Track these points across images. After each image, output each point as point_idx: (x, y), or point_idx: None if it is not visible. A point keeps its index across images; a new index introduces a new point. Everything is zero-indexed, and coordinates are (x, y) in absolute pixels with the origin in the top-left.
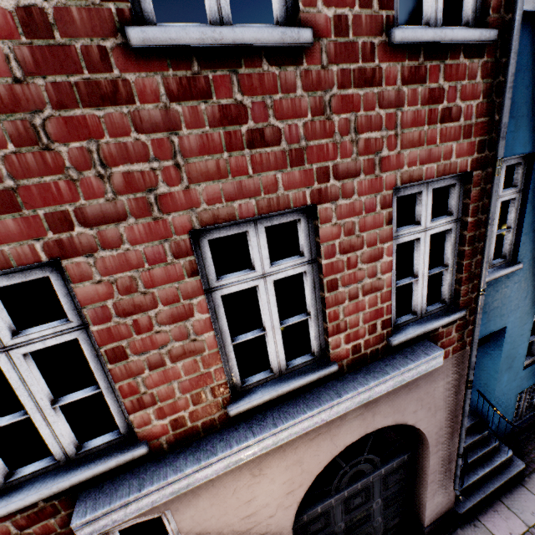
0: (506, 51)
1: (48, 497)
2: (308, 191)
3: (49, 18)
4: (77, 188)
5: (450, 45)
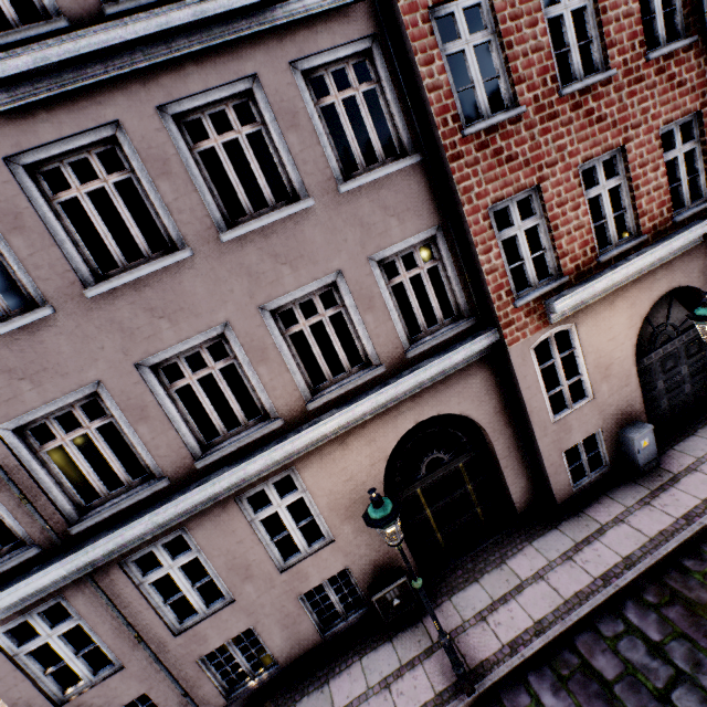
0: (704, 42)
1: (533, 302)
2: (620, 139)
3: (539, 96)
4: (544, 154)
5: (674, 51)
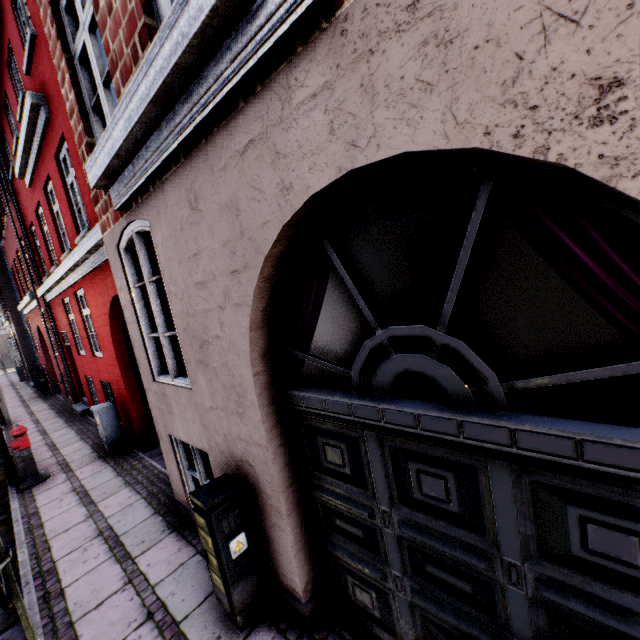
0: None
1: None
2: None
3: None
4: None
5: None
